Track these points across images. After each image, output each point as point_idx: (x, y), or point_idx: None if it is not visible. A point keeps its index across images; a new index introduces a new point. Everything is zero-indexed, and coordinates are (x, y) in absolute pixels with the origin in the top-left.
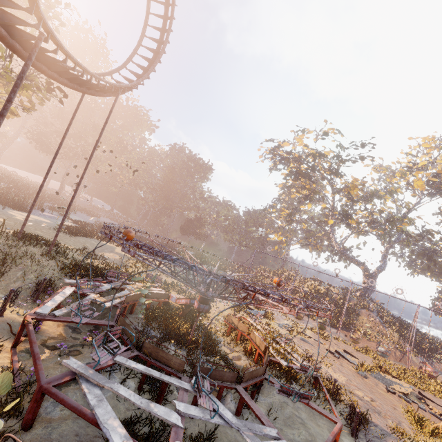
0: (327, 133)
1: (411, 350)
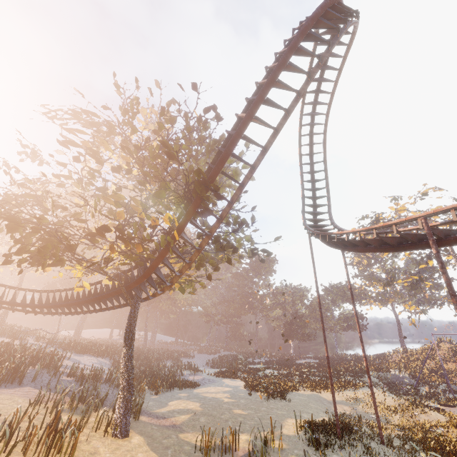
0: (425, 193)
1: None
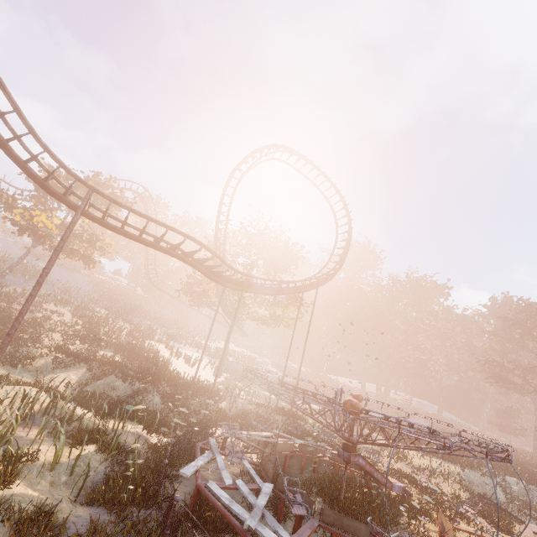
0: None
1: None
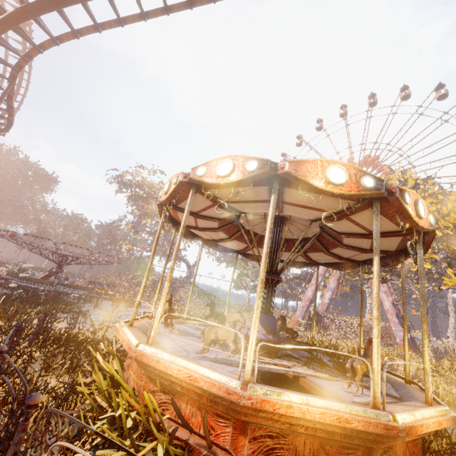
0: (155, 172)
1: (203, 304)
